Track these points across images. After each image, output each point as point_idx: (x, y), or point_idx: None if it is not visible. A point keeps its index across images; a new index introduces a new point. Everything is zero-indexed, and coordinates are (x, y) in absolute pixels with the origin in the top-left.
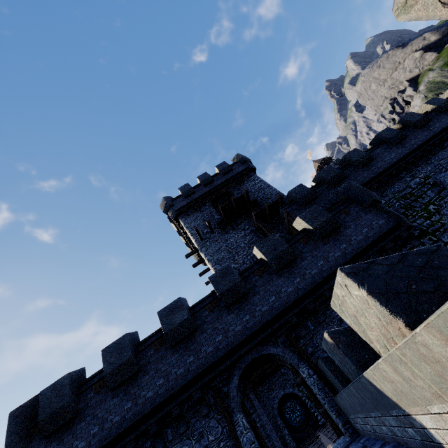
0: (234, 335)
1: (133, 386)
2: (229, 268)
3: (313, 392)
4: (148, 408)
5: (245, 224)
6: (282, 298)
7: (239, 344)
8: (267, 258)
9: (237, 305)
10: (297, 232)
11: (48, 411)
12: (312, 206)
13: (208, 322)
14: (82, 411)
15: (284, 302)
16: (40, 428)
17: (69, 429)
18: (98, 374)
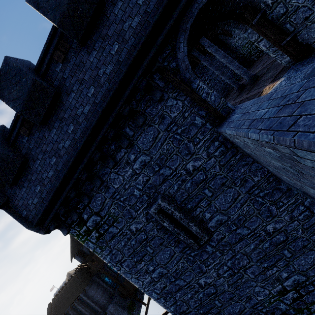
0: None
1: (63, 110)
2: None
3: (280, 22)
4: (94, 120)
5: None
6: None
7: None
8: None
9: None
10: None
11: None
12: None
13: None
14: (29, 154)
15: None
16: None
17: (29, 171)
18: (16, 120)
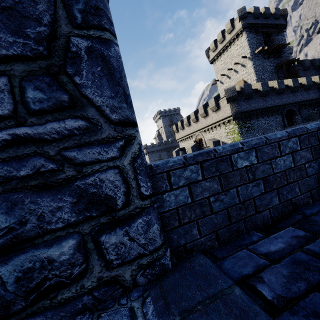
0: (290, 100)
1: (265, 98)
2: (298, 80)
3: (294, 122)
4: (270, 106)
5: (272, 60)
6: (303, 98)
7: (291, 103)
8: (307, 84)
9: (293, 93)
10: (313, 81)
11: (248, 92)
12: (305, 72)
13: (285, 93)
14: (252, 98)
15: (303, 99)
16: (245, 95)
17: (249, 100)
18: (254, 89)
